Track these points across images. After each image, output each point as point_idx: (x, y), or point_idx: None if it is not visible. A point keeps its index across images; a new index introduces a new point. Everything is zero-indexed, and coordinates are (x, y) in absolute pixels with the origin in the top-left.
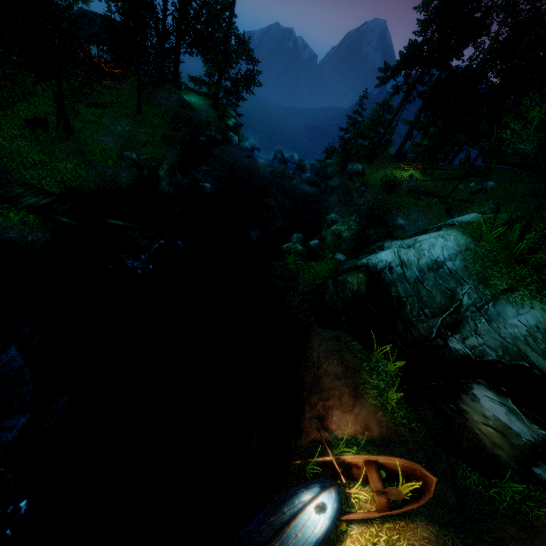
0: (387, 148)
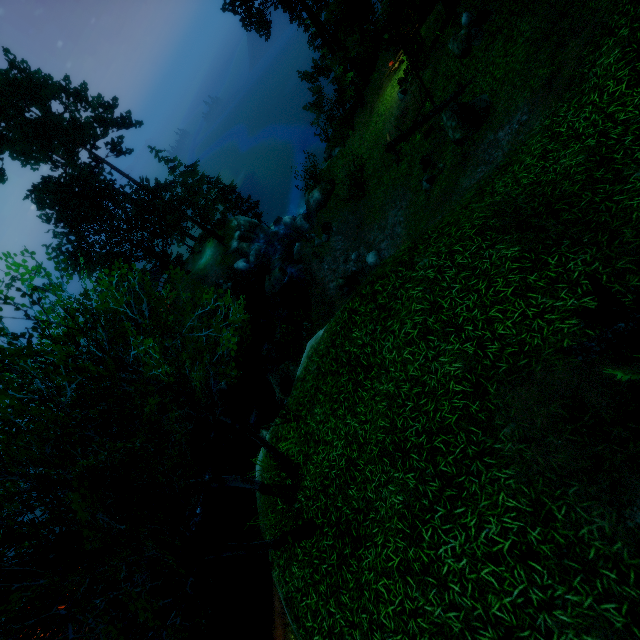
0: (345, 89)
